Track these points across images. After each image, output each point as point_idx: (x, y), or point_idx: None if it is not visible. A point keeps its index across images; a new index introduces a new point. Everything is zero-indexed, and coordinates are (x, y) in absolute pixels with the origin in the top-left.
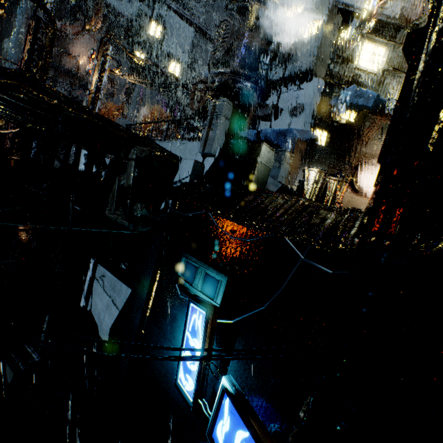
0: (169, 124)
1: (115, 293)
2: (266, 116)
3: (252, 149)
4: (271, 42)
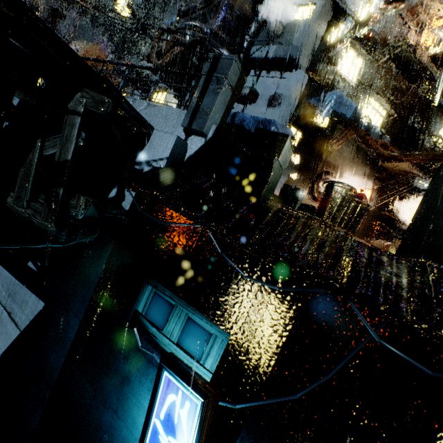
0: (130, 71)
1: (14, 303)
2: (240, 97)
3: (271, 141)
4: (259, 11)
